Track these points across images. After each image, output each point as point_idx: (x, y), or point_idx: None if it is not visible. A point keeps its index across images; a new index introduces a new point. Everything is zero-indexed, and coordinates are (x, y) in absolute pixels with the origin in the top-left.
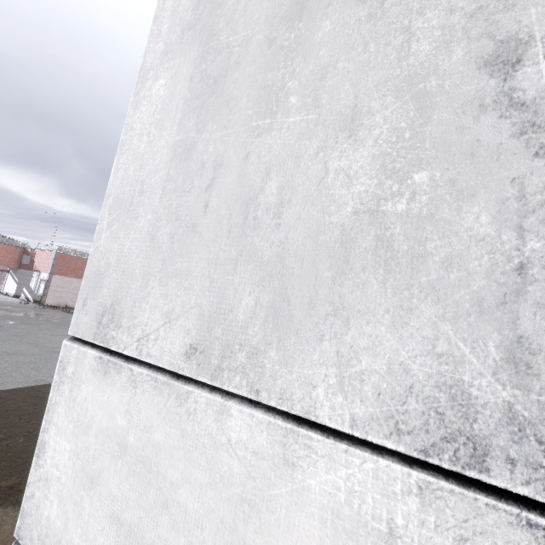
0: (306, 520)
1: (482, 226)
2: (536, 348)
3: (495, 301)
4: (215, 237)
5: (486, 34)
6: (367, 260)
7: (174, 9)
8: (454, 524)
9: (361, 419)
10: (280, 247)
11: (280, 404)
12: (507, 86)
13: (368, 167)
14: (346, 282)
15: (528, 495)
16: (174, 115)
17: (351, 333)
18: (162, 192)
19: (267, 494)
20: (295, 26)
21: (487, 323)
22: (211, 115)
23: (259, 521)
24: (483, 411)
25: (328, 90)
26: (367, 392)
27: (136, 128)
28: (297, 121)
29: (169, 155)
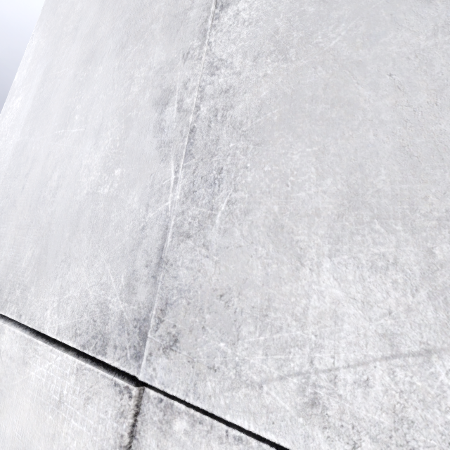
0: (25, 399)
1: (134, 203)
2: (139, 277)
3: (130, 249)
4: (23, 209)
5: (160, 85)
6: (86, 225)
7: (36, 47)
8: (86, 390)
9: (62, 328)
10: (51, 216)
11: (29, 323)
12: (161, 118)
13: (98, 164)
14: (74, 239)
15: (118, 366)
16: (21, 123)
17: (69, 273)
18: (4, 177)
19: (11, 385)
20: (88, 68)
21: (124, 263)
22: (38, 124)
23: (3, 404)
24: (111, 318)
25: (92, 113)
26: (68, 310)
27: (1, 130)
28: (75, 132)
29: (13, 151)
